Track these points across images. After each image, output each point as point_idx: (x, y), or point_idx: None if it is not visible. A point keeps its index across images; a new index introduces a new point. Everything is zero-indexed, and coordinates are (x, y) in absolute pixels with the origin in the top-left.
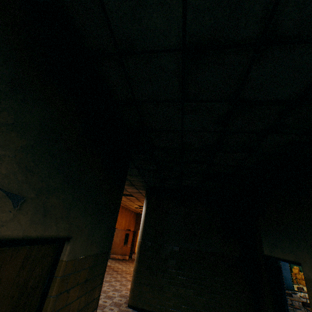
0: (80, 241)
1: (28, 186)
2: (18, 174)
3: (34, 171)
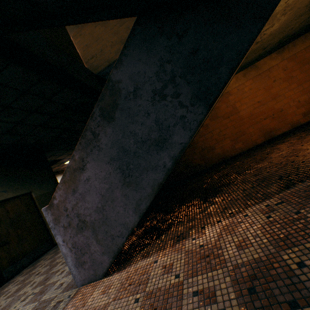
0: (37, 191)
1: (5, 188)
2: (0, 188)
3: (3, 185)
